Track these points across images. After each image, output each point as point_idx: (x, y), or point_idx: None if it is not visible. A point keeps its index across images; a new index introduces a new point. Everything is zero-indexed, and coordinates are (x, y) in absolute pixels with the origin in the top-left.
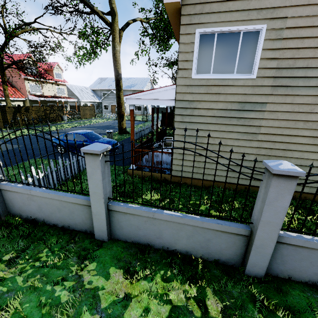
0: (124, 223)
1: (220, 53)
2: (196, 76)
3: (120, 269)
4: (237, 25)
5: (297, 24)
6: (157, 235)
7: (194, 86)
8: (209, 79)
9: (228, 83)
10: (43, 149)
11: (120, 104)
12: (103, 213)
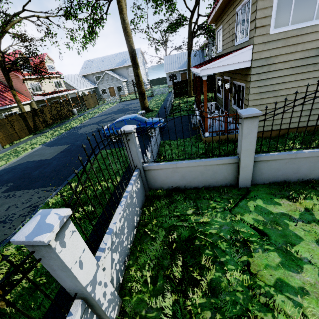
0: (265, 169)
1: (300, 1)
2: (274, 31)
3: (283, 198)
4: None
5: None
6: (295, 171)
7: (271, 42)
8: (288, 31)
9: (307, 31)
10: (93, 143)
11: (140, 82)
12: (251, 165)
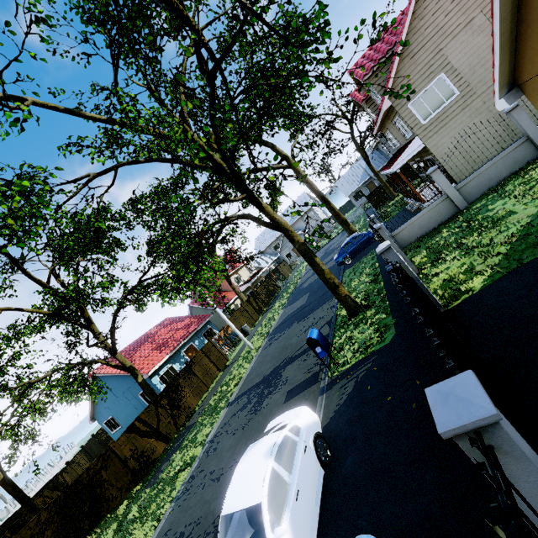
0: (469, 190)
1: (429, 102)
2: (425, 122)
3: (487, 196)
4: (427, 85)
5: (458, 59)
6: (489, 180)
7: (428, 127)
8: (434, 116)
9: (447, 108)
10: None
11: (337, 213)
12: (456, 193)
